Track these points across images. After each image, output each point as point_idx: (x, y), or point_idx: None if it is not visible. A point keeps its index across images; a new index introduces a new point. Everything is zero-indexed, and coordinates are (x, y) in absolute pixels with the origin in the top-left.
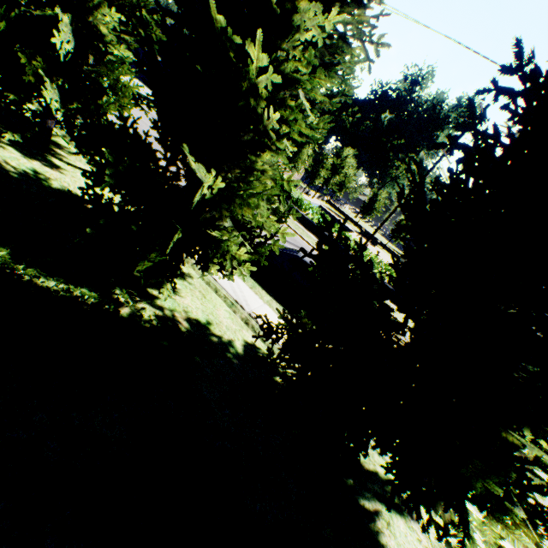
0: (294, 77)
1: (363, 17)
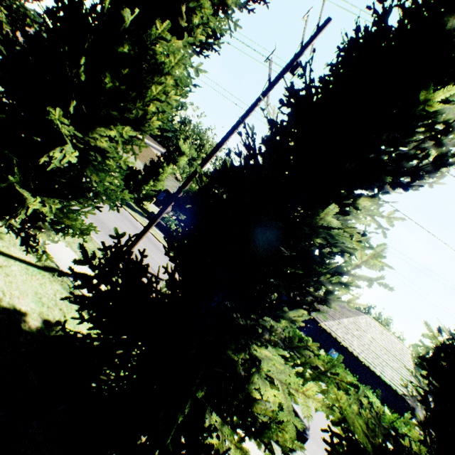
0: (345, 250)
1: (376, 200)
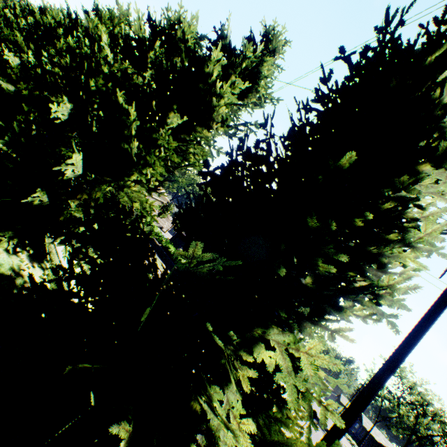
0: None
1: None
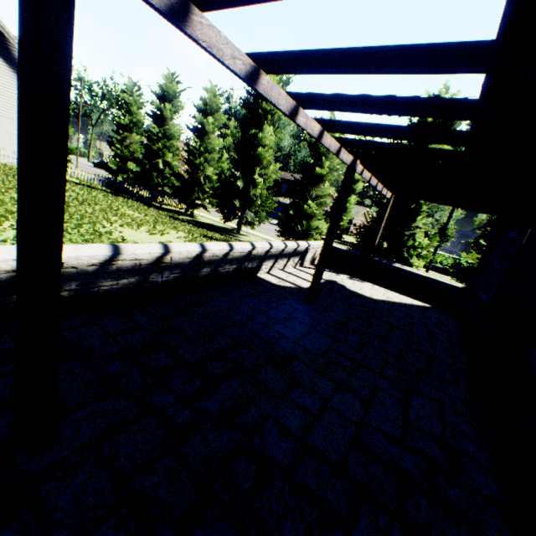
0: None
1: None
